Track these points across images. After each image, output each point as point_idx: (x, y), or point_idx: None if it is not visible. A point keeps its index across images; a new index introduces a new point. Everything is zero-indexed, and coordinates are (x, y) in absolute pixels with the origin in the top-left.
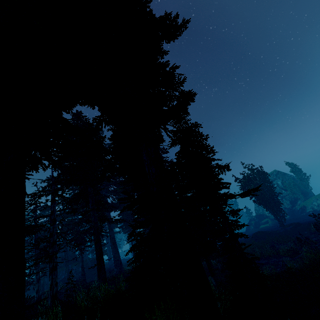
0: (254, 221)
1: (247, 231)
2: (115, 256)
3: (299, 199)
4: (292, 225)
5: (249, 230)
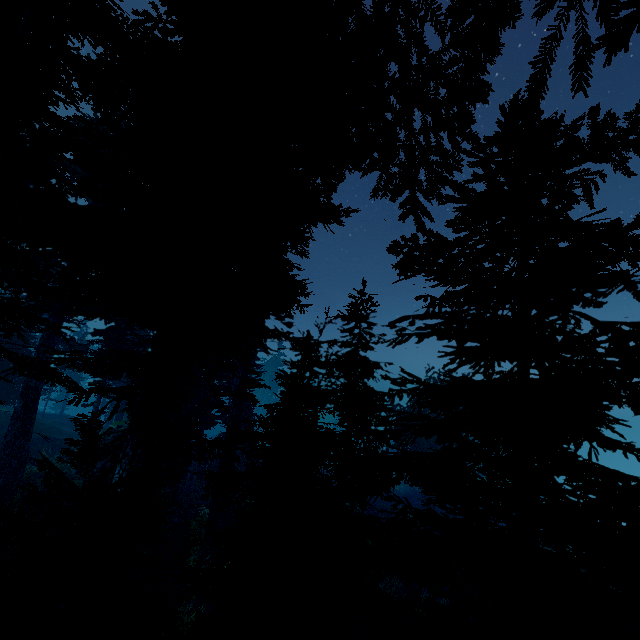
0: None
1: None
2: (11, 442)
3: None
4: None
5: None
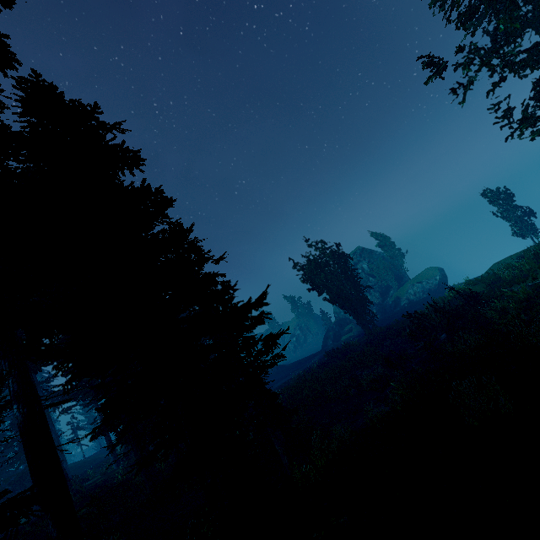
0: (333, 331)
1: (323, 349)
2: None
3: (391, 287)
4: (382, 331)
5: (326, 347)
